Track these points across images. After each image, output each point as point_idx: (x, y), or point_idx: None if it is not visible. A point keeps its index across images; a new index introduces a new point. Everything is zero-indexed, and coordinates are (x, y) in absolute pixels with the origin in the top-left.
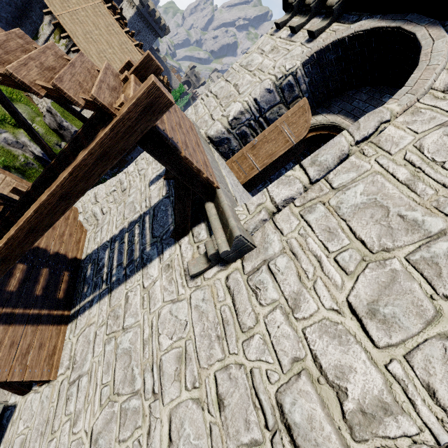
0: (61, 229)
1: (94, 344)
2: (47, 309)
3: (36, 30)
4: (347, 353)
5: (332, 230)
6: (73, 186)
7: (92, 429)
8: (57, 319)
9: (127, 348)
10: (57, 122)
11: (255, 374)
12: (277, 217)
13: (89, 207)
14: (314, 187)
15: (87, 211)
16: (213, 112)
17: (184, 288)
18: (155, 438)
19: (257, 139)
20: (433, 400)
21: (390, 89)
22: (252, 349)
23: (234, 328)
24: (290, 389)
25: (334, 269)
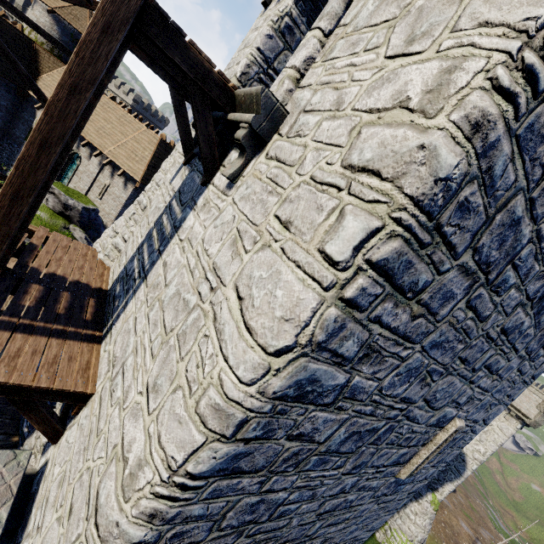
0: (79, 263)
1: (136, 326)
2: (74, 327)
3: (29, 128)
4: (399, 80)
5: (355, 42)
6: (82, 74)
7: (147, 383)
8: (87, 338)
9: (174, 292)
10: (61, 203)
11: (316, 175)
12: (302, 82)
13: (109, 242)
14: (330, 39)
15: (106, 247)
16: None
17: (225, 200)
18: (223, 315)
19: None
20: (488, 27)
21: None
22: (307, 165)
23: (284, 173)
24: (354, 148)
25: (367, 55)
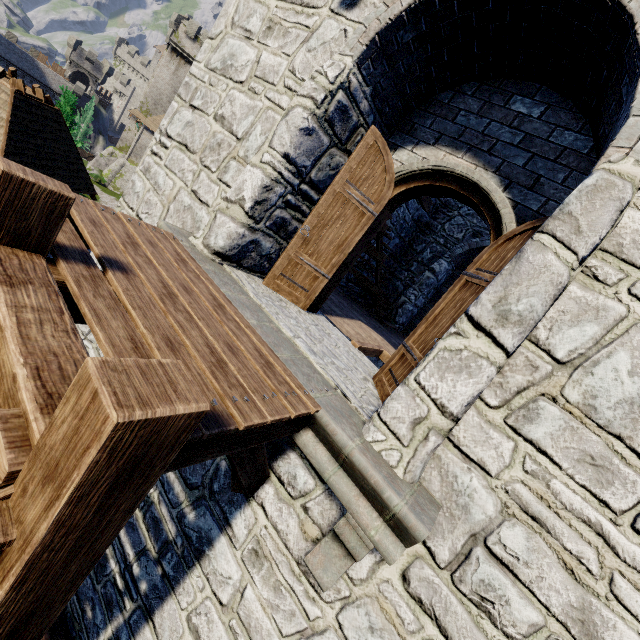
0: None
1: None
2: None
3: None
4: None
5: (599, 462)
6: None
7: None
8: None
9: None
10: None
11: None
12: (458, 433)
13: None
14: (514, 360)
15: None
16: (197, 185)
17: (315, 603)
18: None
19: (308, 226)
20: None
21: (518, 85)
22: None
23: None
24: None
25: None
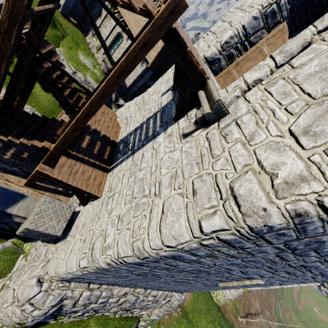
0: (107, 123)
1: (123, 179)
2: (99, 162)
3: (100, 10)
4: (282, 156)
5: (286, 93)
6: (126, 66)
7: (119, 214)
8: (103, 169)
9: (141, 177)
10: (107, 68)
11: (218, 176)
12: (247, 94)
13: (123, 113)
14: (279, 70)
15: (122, 116)
16: (210, 43)
17: (178, 143)
18: (154, 213)
19: (241, 58)
20: None
21: None
22: (218, 165)
23: (208, 157)
24: (240, 179)
25: (283, 114)
